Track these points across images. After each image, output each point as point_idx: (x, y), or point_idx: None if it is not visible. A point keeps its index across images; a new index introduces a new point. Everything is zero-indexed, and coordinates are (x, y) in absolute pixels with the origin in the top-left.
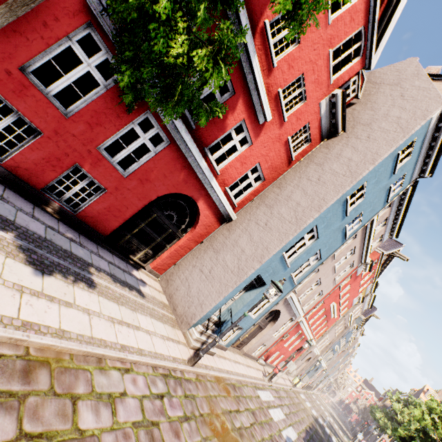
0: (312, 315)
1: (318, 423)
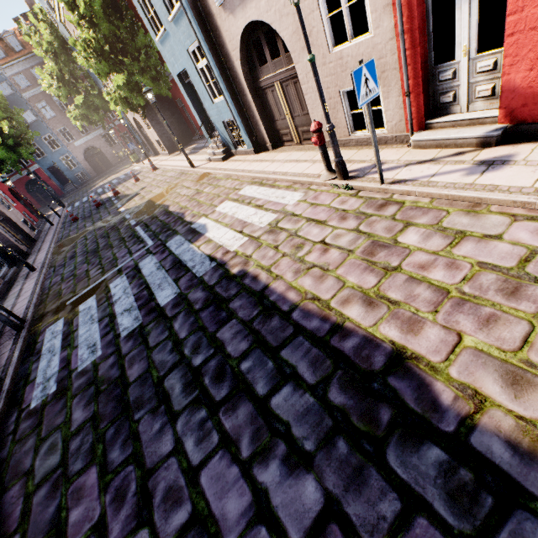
0: None
1: None
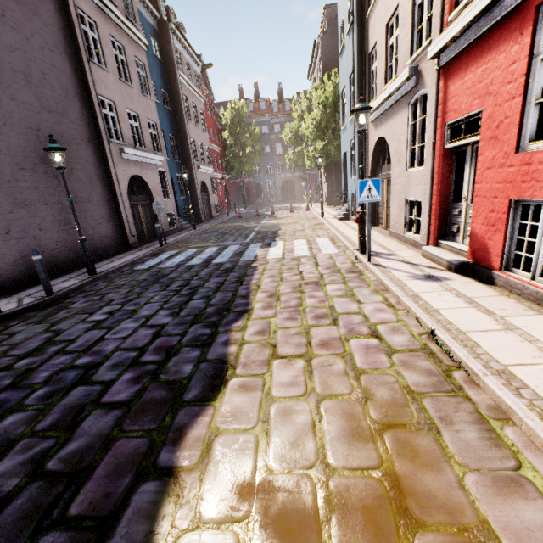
0: None
1: None
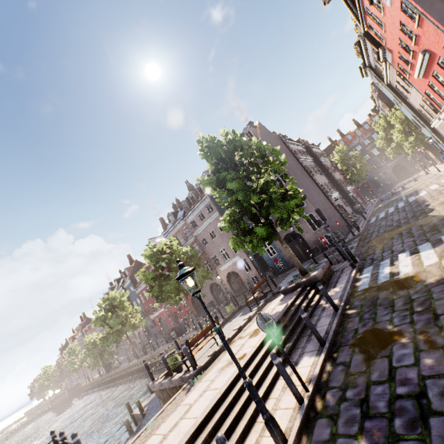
0: (439, 102)
1: (441, 225)
